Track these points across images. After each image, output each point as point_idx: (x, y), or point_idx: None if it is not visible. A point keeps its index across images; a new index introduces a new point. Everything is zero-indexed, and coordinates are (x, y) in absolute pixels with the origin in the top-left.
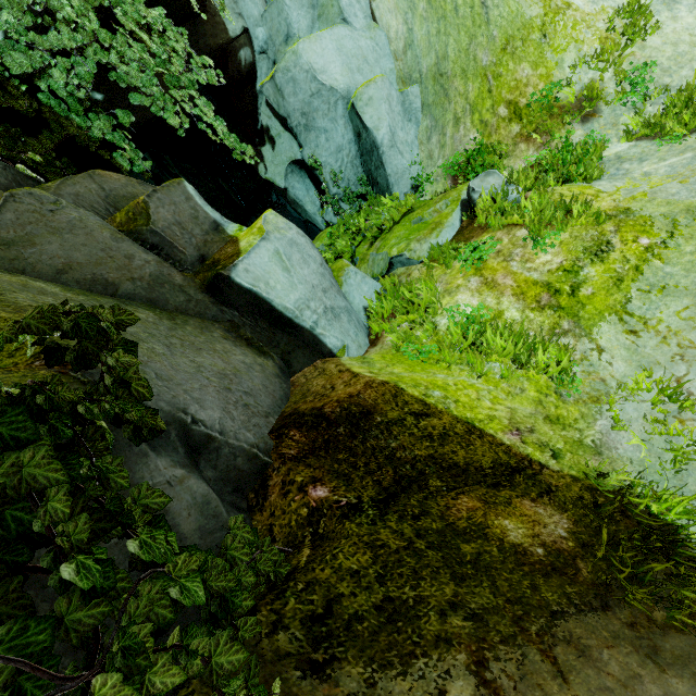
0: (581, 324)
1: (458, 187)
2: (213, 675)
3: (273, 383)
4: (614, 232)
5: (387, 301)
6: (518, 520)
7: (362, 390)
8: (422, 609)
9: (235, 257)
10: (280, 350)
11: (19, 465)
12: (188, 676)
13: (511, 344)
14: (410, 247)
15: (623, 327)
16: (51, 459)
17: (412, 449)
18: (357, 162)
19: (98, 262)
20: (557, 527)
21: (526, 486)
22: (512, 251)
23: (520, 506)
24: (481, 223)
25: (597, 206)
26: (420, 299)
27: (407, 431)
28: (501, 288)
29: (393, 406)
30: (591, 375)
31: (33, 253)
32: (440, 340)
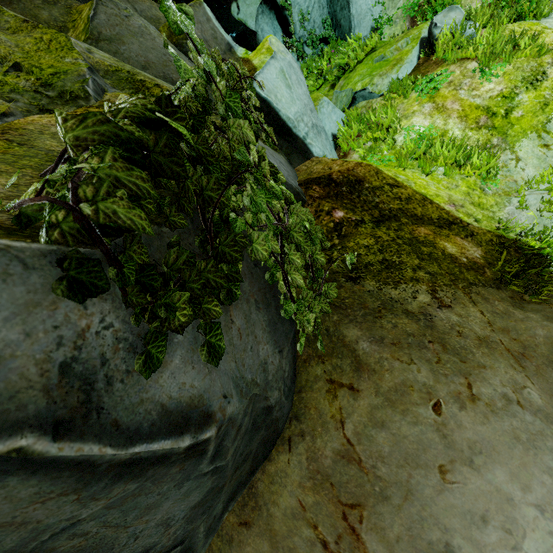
0: (507, 140)
1: (419, 26)
2: (314, 263)
3: (288, 166)
4: (551, 63)
5: (355, 125)
6: (453, 245)
7: (355, 168)
8: (403, 267)
9: (253, 71)
10: (283, 152)
11: (240, 127)
12: (305, 259)
13: (455, 150)
14: (373, 82)
15: (539, 142)
16: (250, 129)
17: (389, 204)
18: (323, 2)
19: (164, 64)
20: (475, 253)
21: (458, 231)
22: (462, 82)
23: (454, 239)
24: (438, 57)
25: (543, 38)
26: (381, 123)
27: (385, 194)
28: (449, 112)
29: (375, 179)
30: (507, 177)
31: (125, 50)
32: (397, 153)
